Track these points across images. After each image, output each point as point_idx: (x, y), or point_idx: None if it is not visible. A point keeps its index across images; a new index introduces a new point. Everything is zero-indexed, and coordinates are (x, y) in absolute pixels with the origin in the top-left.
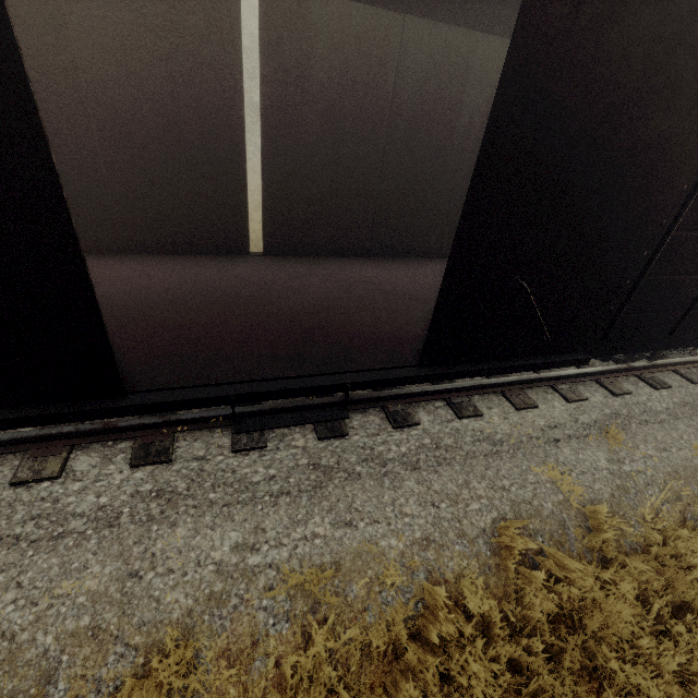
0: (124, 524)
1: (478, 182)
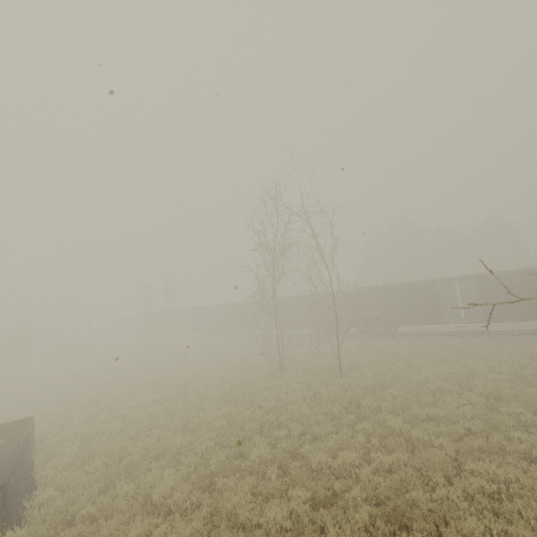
0: (443, 340)
1: (481, 298)
